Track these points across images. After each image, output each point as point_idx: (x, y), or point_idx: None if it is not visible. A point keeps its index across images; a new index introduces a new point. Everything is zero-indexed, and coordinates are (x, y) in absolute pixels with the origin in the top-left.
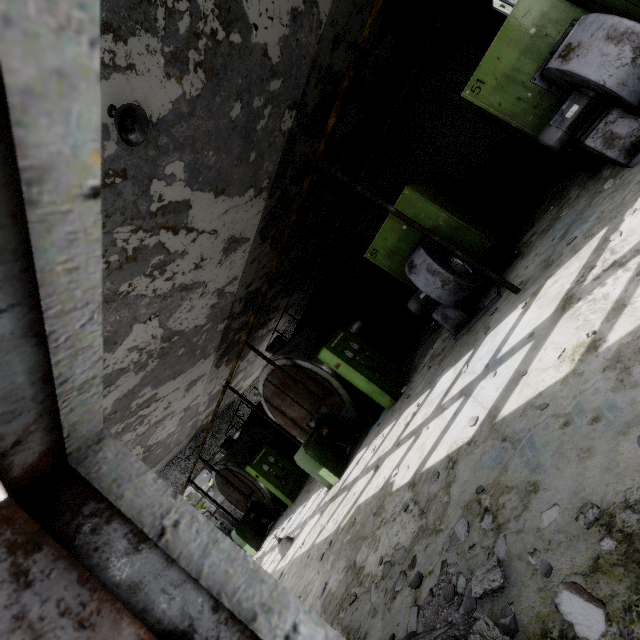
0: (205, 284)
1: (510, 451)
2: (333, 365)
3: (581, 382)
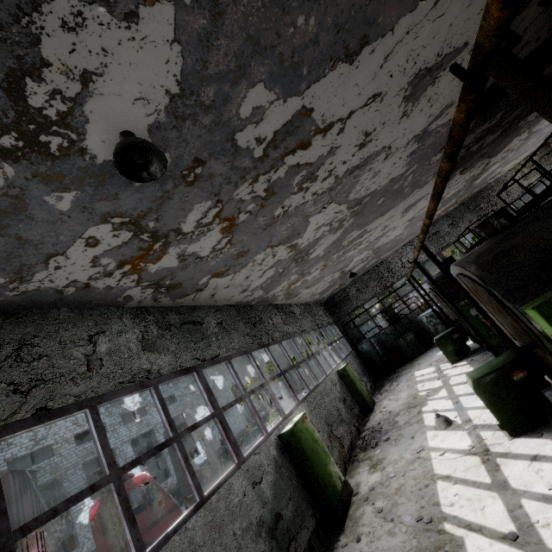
0: (387, 147)
1: None
2: (548, 333)
3: None
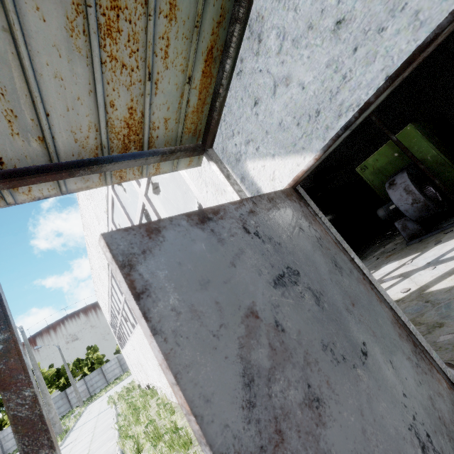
0: None
1: (429, 307)
2: None
3: None
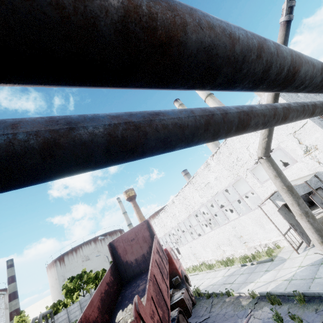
0: None
1: None
2: None
3: (319, 218)
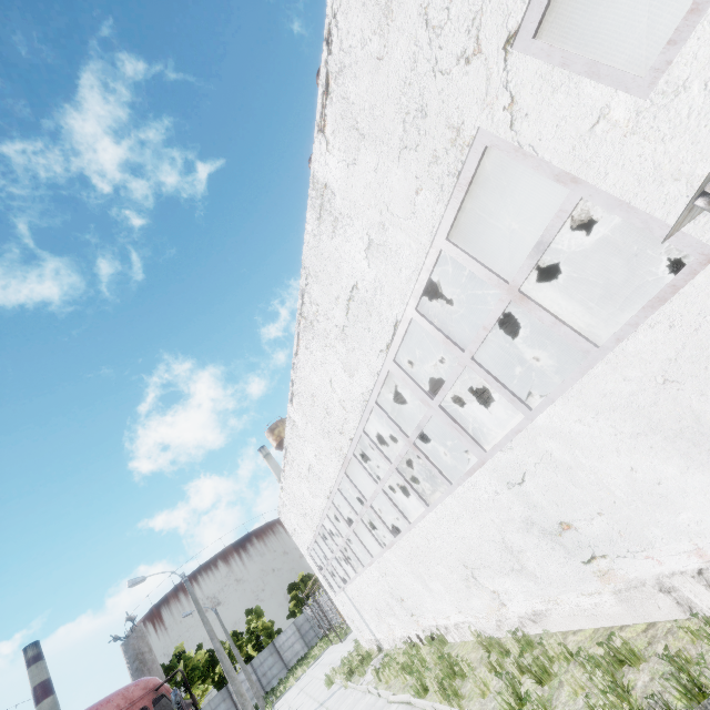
0: None
1: None
2: None
3: None
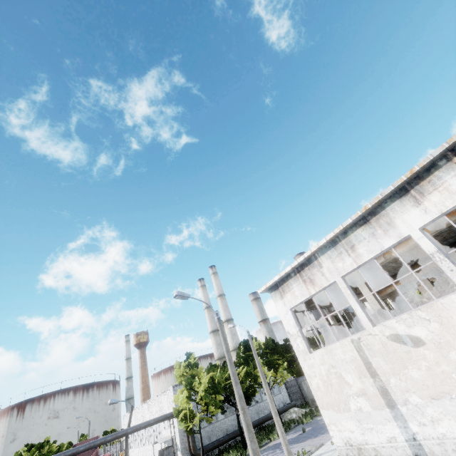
0: None
1: None
2: None
3: None
